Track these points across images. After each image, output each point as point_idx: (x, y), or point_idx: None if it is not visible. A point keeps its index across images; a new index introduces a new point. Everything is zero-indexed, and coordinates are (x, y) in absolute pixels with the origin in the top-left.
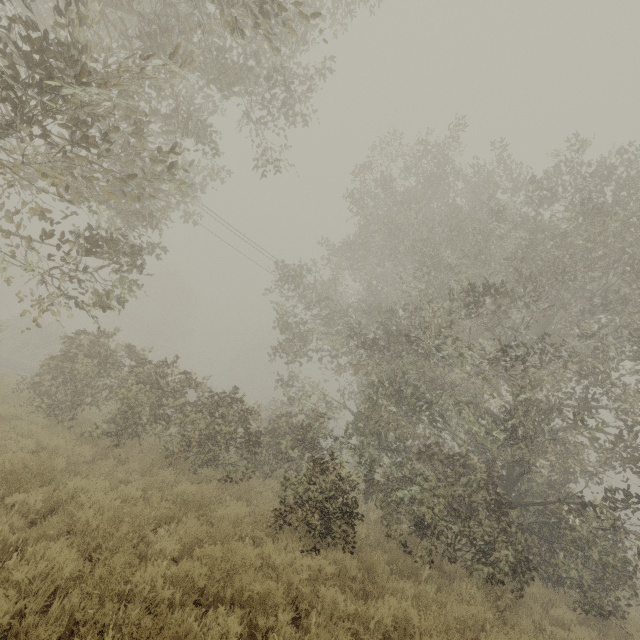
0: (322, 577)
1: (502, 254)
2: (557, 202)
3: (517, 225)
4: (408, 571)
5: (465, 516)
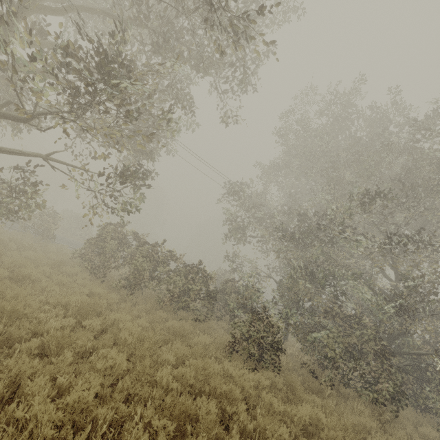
0: (261, 386)
1: (390, 173)
2: (437, 137)
3: (404, 153)
4: (316, 389)
5: (357, 357)
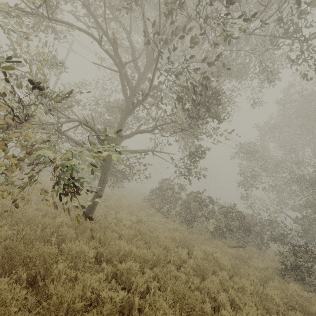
0: None
1: None
2: None
3: None
4: None
5: None
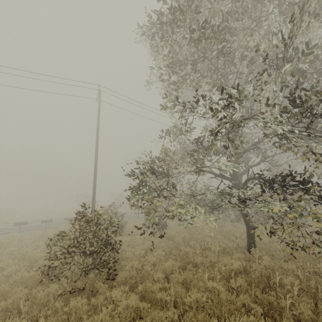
0: None
1: None
2: None
3: None
4: None
5: None
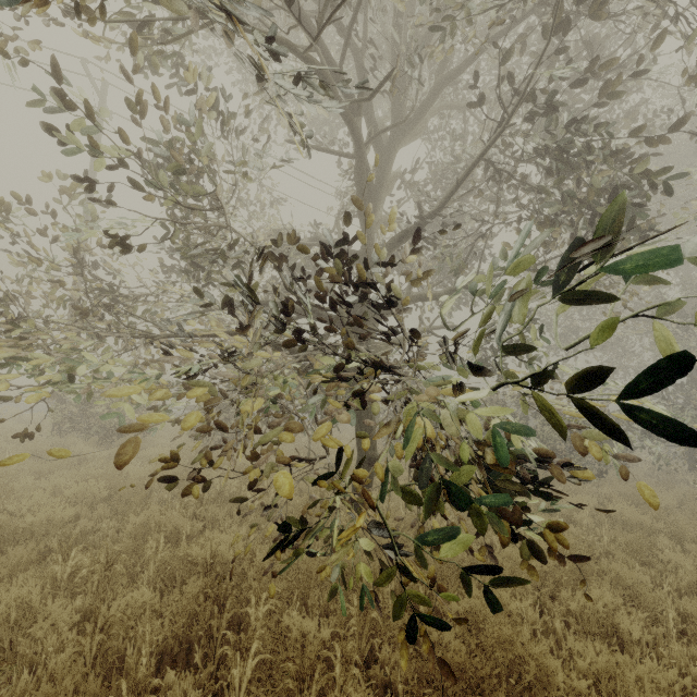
0: None
1: None
2: None
3: None
4: None
5: None
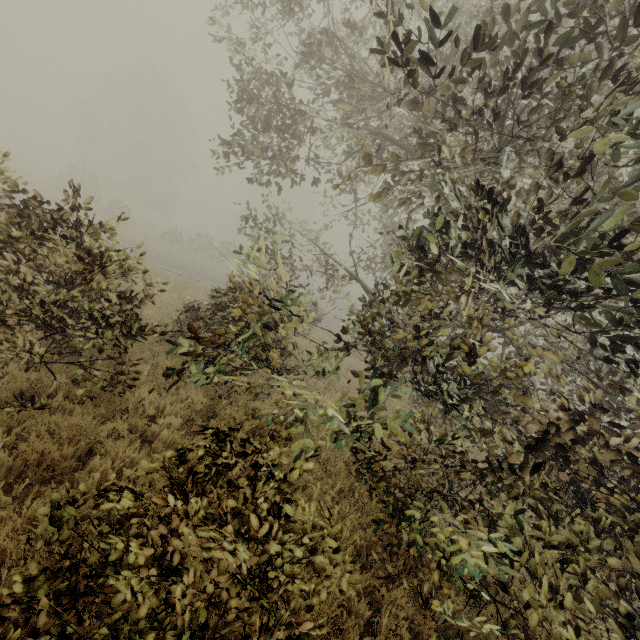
0: None
1: None
2: None
3: None
4: None
5: None
